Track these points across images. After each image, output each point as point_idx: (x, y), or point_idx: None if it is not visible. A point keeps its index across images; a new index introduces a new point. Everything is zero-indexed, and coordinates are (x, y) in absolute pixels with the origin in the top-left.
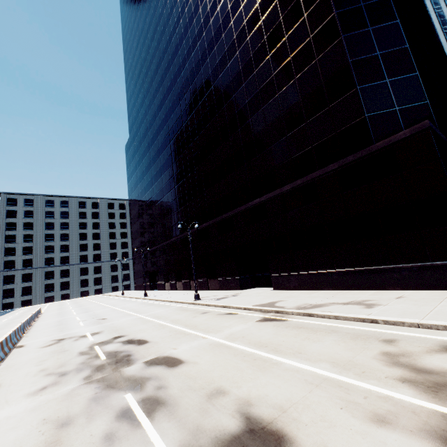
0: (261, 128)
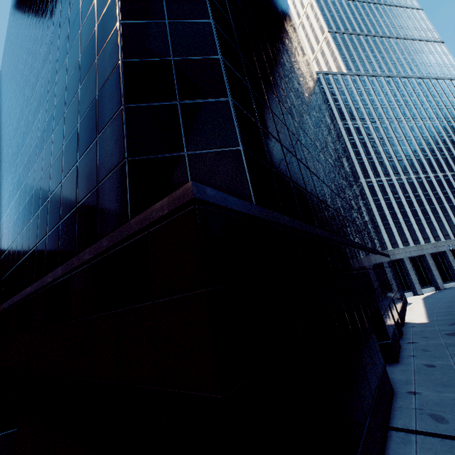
0: (48, 165)
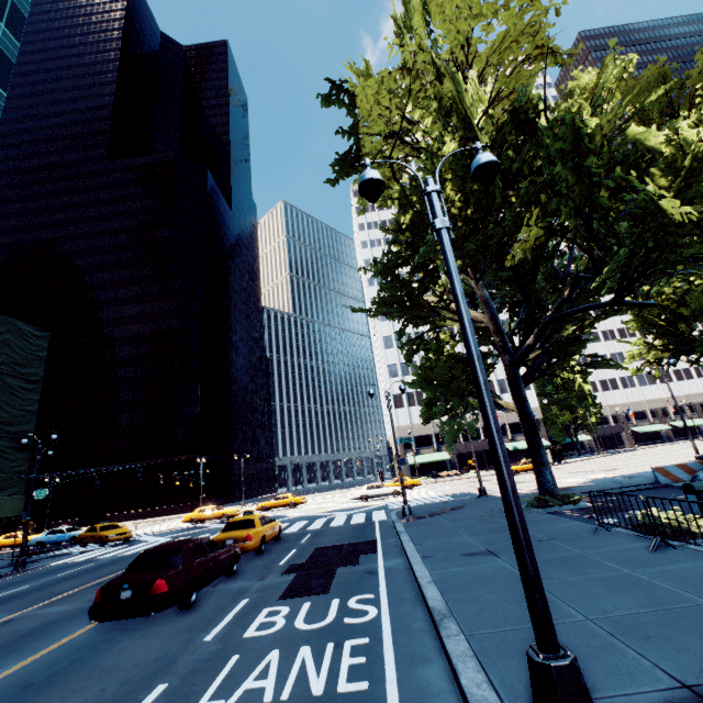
0: (129, 424)
